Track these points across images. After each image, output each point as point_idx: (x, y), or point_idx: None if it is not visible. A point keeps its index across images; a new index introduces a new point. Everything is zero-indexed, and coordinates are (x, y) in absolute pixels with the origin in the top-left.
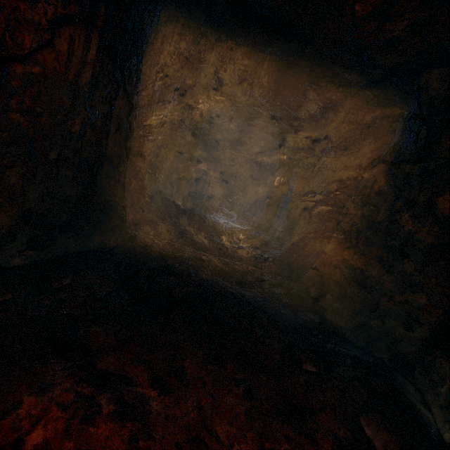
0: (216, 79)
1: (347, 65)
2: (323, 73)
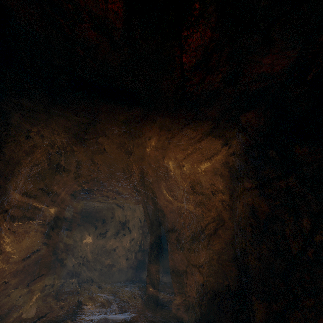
0: (75, 163)
1: (183, 123)
2: (166, 135)
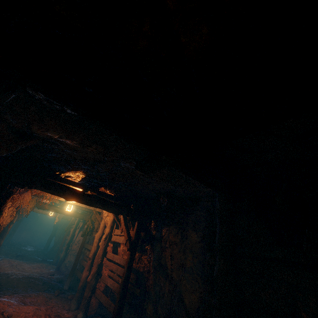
0: None
1: None
2: None
